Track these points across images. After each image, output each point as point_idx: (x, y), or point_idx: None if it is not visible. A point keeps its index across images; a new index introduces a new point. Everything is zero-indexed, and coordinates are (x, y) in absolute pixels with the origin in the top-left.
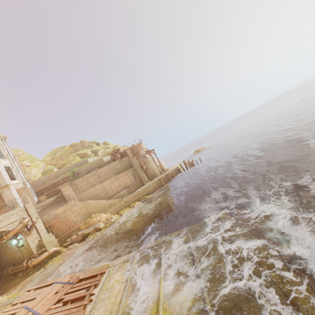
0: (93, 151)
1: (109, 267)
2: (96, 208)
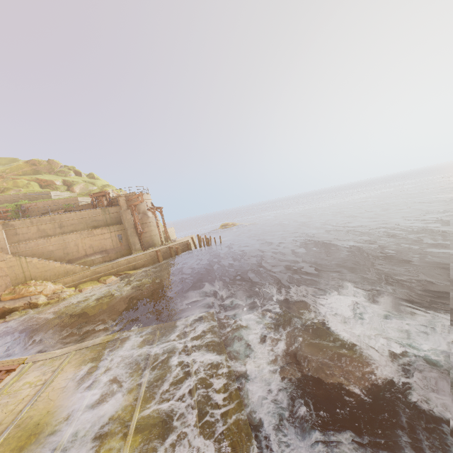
0: (66, 182)
1: (25, 363)
2: (41, 272)
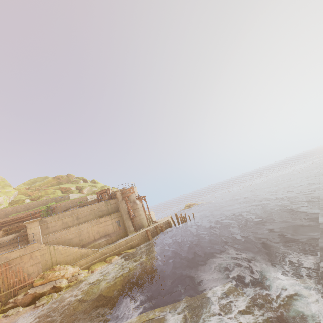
0: (78, 188)
1: None
2: (64, 257)
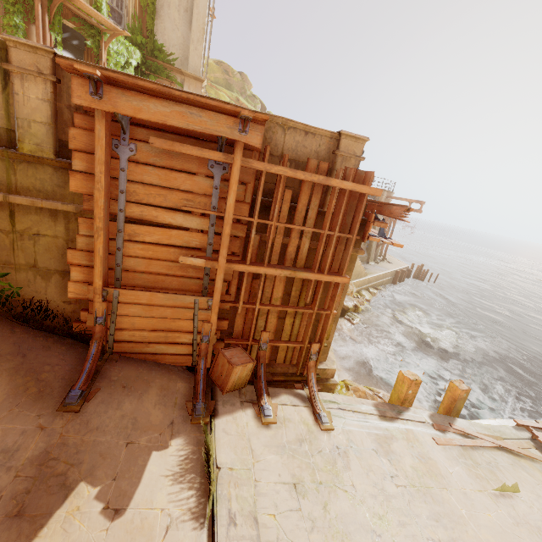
0: None
1: None
2: None
